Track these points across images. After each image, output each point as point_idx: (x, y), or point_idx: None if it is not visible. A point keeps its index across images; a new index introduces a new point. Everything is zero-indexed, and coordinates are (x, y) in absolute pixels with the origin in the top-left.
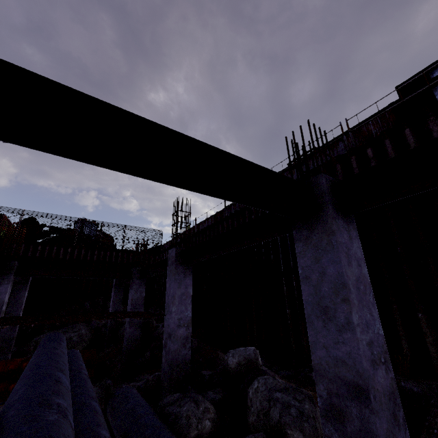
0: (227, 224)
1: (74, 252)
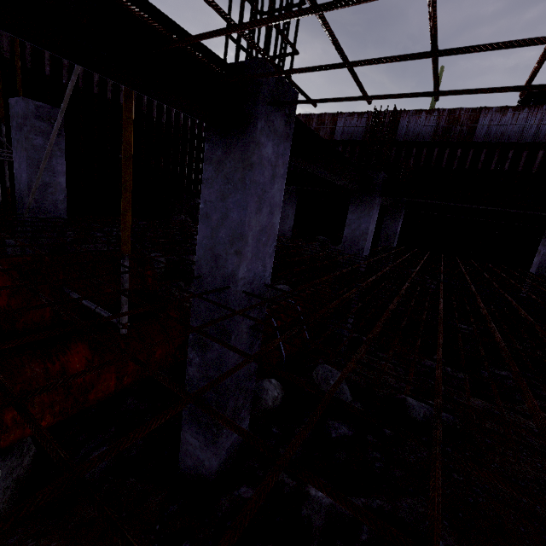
0: (462, 153)
1: (170, 110)
